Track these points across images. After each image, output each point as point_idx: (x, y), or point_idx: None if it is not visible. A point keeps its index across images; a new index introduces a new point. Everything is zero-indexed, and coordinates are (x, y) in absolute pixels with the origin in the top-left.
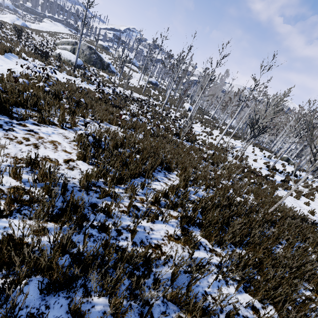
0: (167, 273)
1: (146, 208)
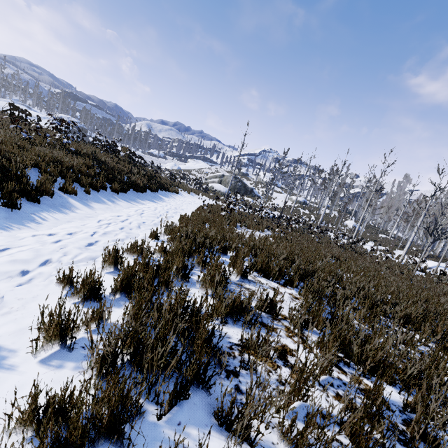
0: None
1: None
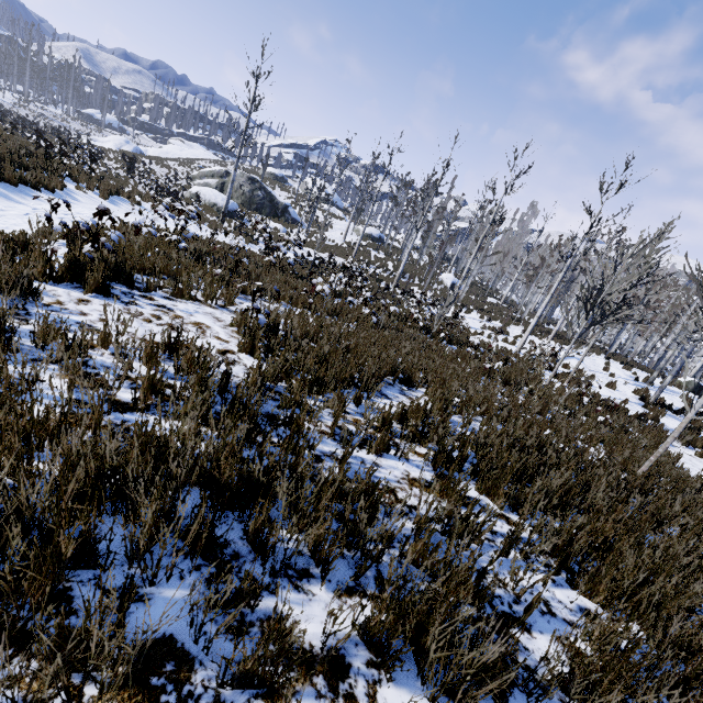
0: (408, 528)
1: (365, 435)
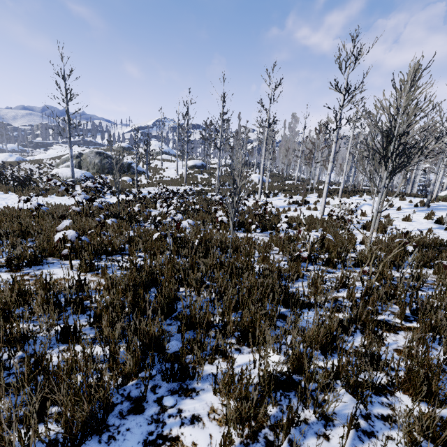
0: None
1: None
